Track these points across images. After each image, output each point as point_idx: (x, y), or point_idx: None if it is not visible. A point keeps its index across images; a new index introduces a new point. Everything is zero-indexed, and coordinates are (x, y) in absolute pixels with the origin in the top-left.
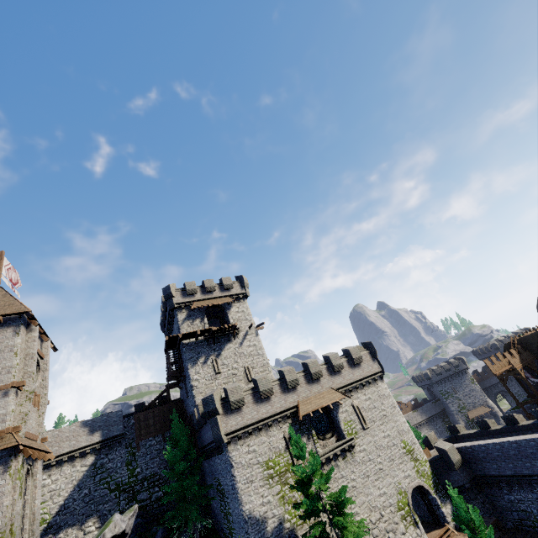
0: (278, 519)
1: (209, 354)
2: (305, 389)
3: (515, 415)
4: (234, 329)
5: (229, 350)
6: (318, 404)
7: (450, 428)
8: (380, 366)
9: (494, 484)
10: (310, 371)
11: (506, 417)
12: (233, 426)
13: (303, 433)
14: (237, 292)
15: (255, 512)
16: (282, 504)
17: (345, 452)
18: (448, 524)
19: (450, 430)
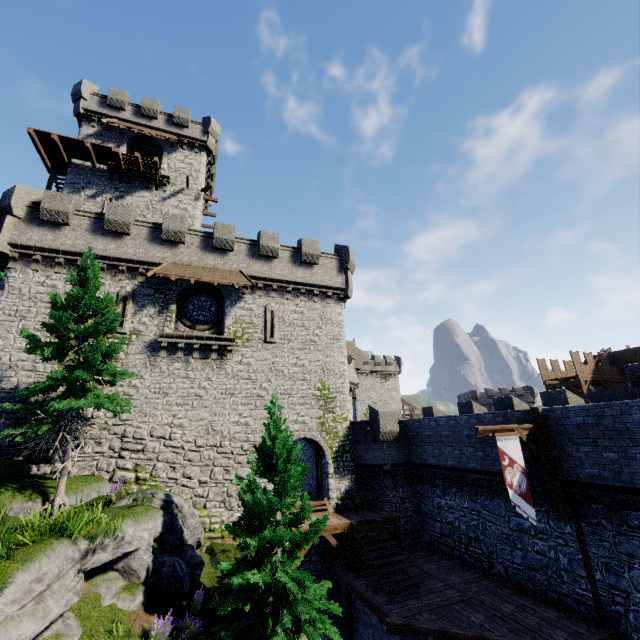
0: (39, 376)
1: (106, 190)
2: (193, 253)
3: (515, 399)
4: (156, 173)
5: (141, 199)
6: (196, 274)
7: (425, 410)
8: (346, 282)
9: (429, 480)
10: (213, 233)
11: (500, 400)
12: (31, 241)
13: (154, 302)
14: (193, 135)
15: (3, 352)
16: (57, 364)
17: (211, 352)
18: (329, 499)
19: (423, 414)
